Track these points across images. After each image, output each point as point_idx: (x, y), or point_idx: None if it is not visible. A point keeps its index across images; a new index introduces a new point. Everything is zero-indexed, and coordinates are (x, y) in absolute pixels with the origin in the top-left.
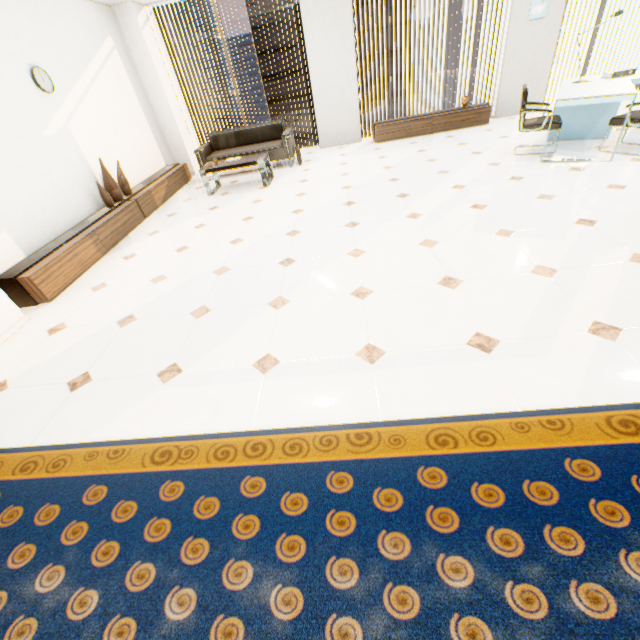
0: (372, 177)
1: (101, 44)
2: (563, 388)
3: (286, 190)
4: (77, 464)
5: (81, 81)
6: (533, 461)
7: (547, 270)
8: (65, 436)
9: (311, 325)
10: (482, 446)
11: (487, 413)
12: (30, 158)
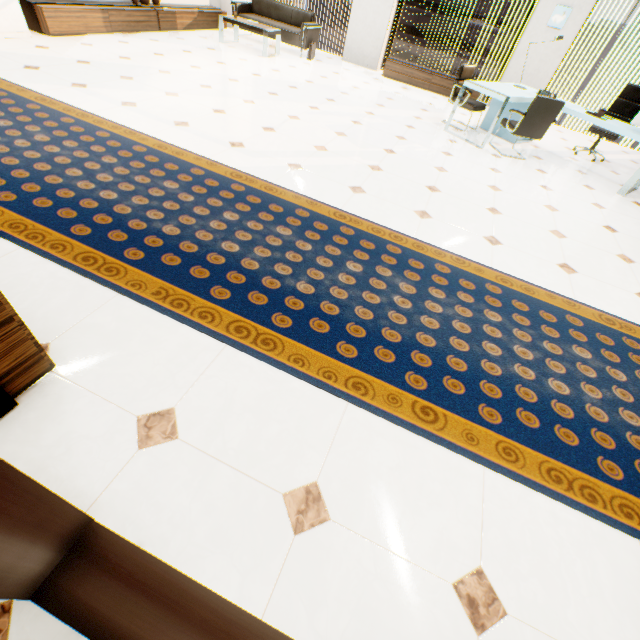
0: (336, 86)
1: None
2: (239, 164)
3: (272, 64)
4: (2, 85)
5: None
6: (185, 164)
7: (323, 149)
8: (6, 78)
9: (173, 107)
10: (174, 154)
11: (193, 152)
12: None
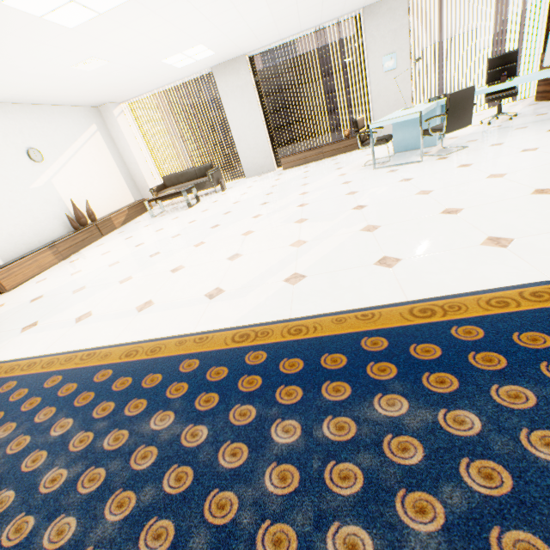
0: (258, 193)
1: (86, 130)
2: (232, 317)
3: (199, 209)
4: None
5: (67, 153)
6: (167, 362)
7: (301, 242)
8: None
9: (130, 292)
10: (148, 355)
11: (171, 336)
12: (18, 202)
